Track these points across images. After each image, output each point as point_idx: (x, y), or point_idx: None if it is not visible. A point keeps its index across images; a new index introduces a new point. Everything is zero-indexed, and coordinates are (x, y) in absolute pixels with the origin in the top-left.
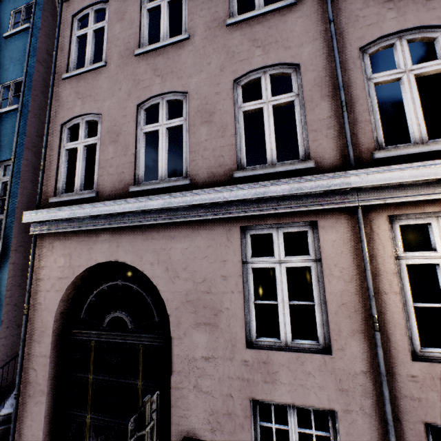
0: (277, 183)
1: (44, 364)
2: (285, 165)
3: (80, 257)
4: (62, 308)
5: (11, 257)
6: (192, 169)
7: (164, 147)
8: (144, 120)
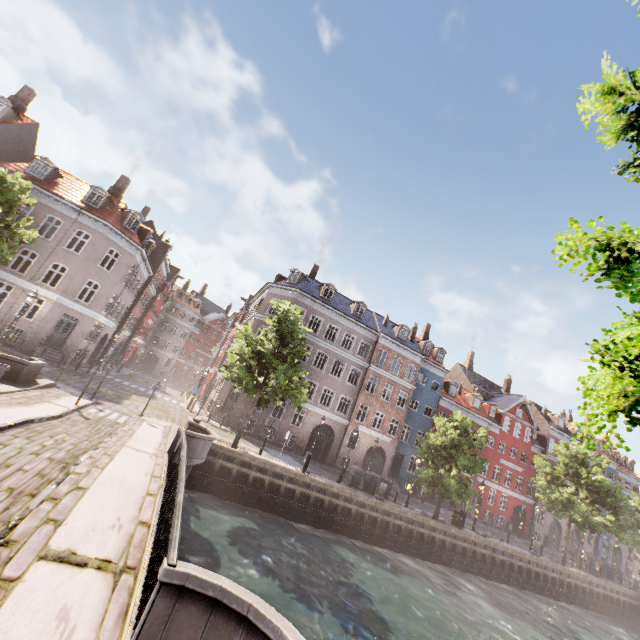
0: (12, 275)
1: None
2: (19, 273)
3: None
4: None
5: None
6: None
7: None
8: None
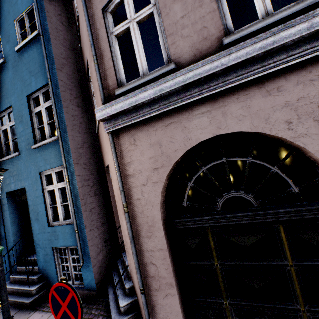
0: None
1: (163, 258)
2: None
3: (174, 141)
4: (162, 200)
5: (75, 170)
6: None
7: None
8: None
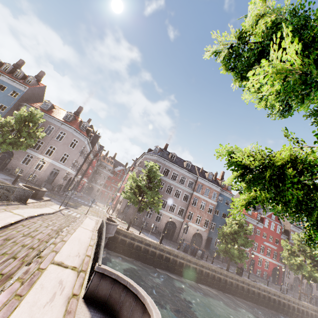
0: (33, 151)
1: None
2: (36, 150)
3: None
4: None
5: None
6: None
7: None
8: None
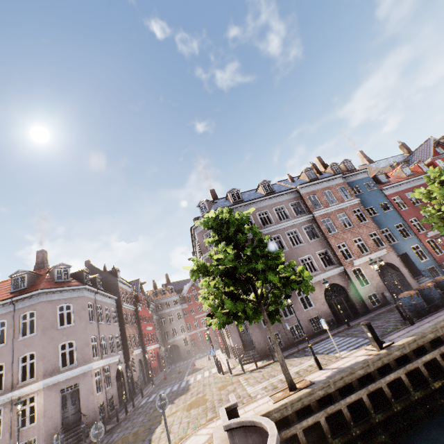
0: None
1: None
2: None
3: None
4: None
5: None
6: None
7: None
8: None
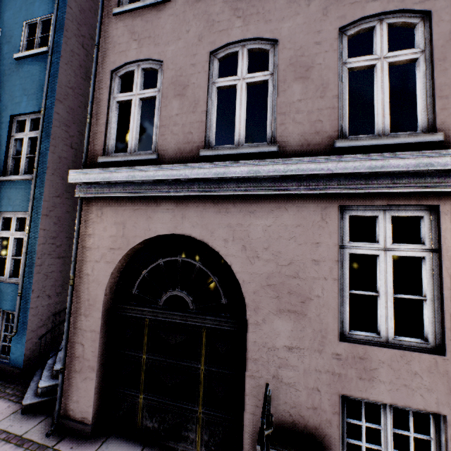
0: (400, 156)
1: (93, 340)
2: (404, 137)
3: (136, 227)
4: (112, 281)
5: (41, 222)
6: (280, 134)
7: (243, 105)
8: (217, 71)
